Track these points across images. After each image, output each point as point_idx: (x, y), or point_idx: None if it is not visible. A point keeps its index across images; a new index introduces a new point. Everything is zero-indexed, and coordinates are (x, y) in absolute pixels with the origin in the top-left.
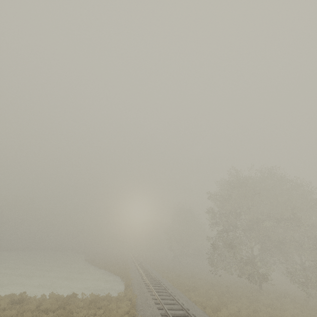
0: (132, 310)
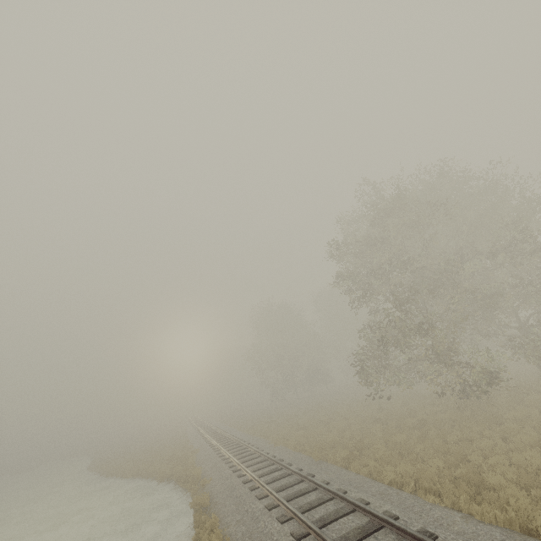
0: None
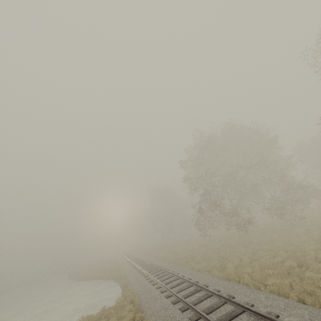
0: (138, 314)
